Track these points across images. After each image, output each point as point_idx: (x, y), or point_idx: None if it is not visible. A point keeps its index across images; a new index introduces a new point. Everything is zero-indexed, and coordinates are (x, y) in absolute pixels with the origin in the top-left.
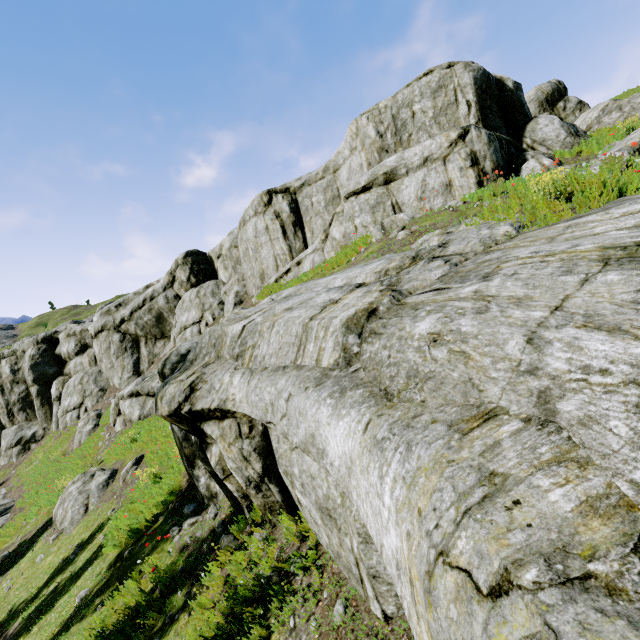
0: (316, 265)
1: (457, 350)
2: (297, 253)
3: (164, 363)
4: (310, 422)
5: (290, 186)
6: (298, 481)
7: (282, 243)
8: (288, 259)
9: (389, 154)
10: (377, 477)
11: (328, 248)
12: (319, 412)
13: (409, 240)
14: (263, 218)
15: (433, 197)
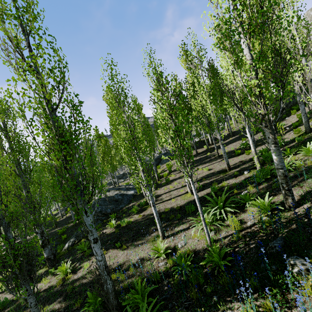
0: None
1: None
2: None
3: None
4: None
5: None
6: None
7: None
8: None
9: None
10: None
11: None
12: None
13: None
14: None
15: None
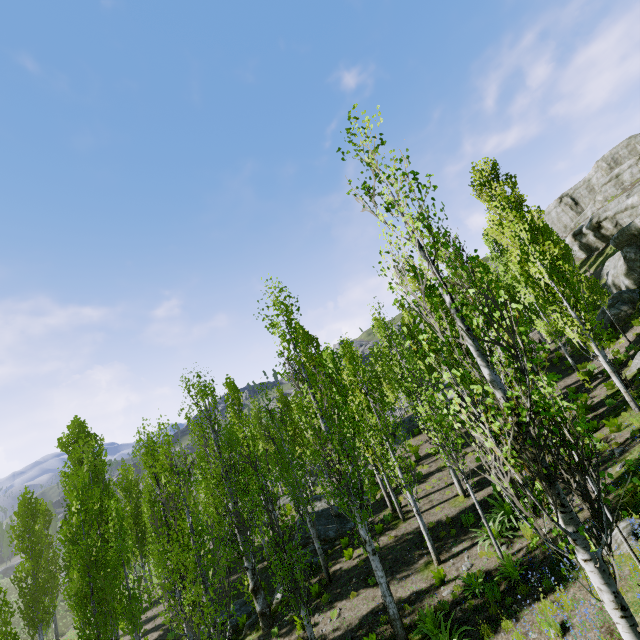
0: (593, 212)
1: (638, 189)
2: (579, 213)
3: (573, 233)
4: (625, 204)
5: (568, 193)
6: (624, 218)
7: (571, 212)
8: (576, 216)
9: (614, 169)
10: (634, 197)
11: (597, 205)
12: (626, 202)
13: (631, 187)
14: (559, 207)
15: (636, 175)
